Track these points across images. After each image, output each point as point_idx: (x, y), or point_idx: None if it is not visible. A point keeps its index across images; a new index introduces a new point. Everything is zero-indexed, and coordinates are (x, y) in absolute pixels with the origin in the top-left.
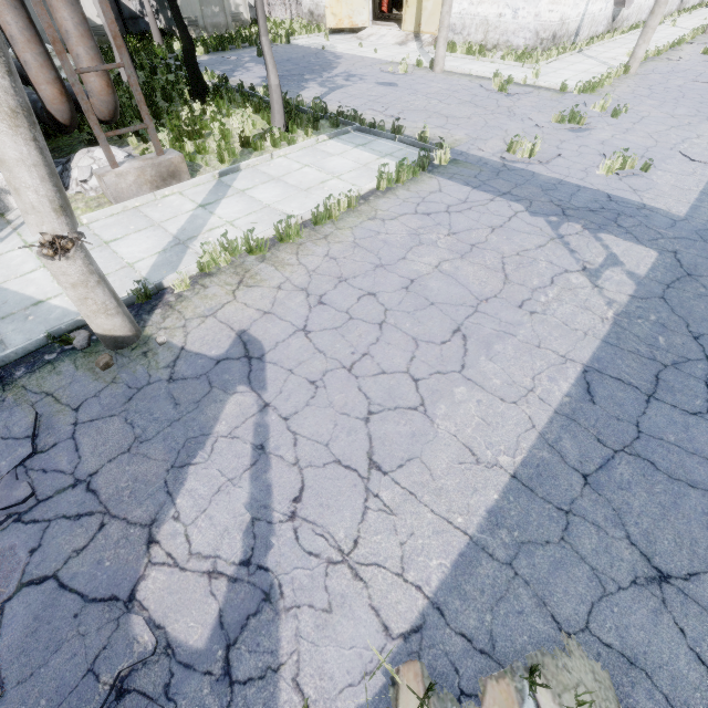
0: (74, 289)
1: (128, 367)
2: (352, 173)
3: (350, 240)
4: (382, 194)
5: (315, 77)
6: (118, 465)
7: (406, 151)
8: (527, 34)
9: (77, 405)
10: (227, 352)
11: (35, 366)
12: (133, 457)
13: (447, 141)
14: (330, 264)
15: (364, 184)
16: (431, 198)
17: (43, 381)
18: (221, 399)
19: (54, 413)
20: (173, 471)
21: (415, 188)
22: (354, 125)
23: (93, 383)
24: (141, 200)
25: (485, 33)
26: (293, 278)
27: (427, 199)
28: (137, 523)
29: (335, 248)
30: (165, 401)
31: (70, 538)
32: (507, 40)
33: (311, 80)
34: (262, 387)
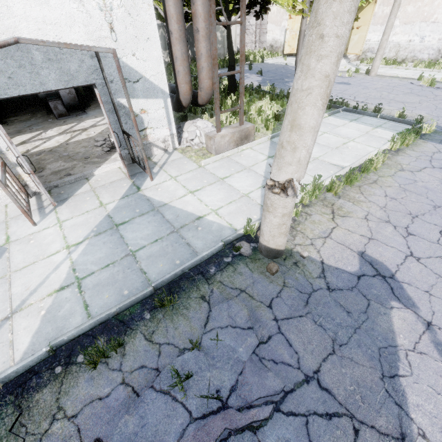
0: (281, 217)
1: (290, 274)
2: (361, 138)
3: (396, 185)
4: (395, 152)
5: (292, 80)
6: (333, 365)
7: (390, 124)
8: (430, 51)
9: (269, 303)
10: (360, 269)
11: (221, 266)
12: (341, 359)
13: (416, 117)
14: (394, 203)
15: (376, 145)
16: (438, 157)
17: (232, 278)
18: (384, 312)
19: (254, 307)
20: (386, 381)
21: (418, 149)
22: (343, 107)
23: (270, 285)
24: (230, 152)
25: (396, 52)
26: (372, 212)
27: (435, 157)
28: (388, 435)
29: (389, 190)
30: (336, 307)
31: (334, 439)
32: (413, 55)
33: (290, 81)
34: (413, 305)
